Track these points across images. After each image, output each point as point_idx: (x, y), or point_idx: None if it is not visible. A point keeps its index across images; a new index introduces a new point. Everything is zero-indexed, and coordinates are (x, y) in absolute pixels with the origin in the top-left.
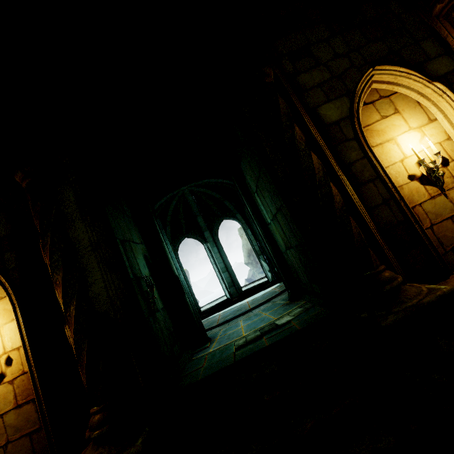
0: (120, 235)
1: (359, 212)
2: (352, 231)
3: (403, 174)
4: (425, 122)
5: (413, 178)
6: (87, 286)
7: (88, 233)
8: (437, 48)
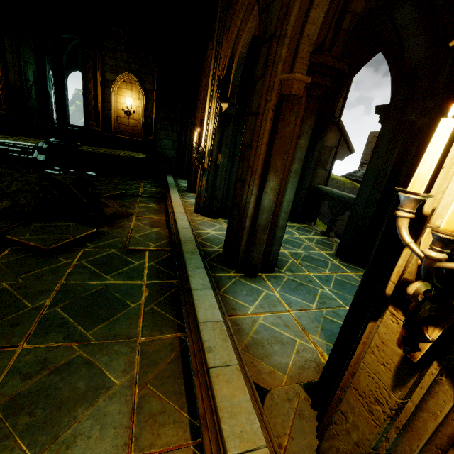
0: (23, 57)
1: (98, 107)
2: (89, 109)
3: (121, 107)
4: (137, 98)
5: (123, 110)
6: (9, 75)
7: (13, 59)
8: (152, 81)
